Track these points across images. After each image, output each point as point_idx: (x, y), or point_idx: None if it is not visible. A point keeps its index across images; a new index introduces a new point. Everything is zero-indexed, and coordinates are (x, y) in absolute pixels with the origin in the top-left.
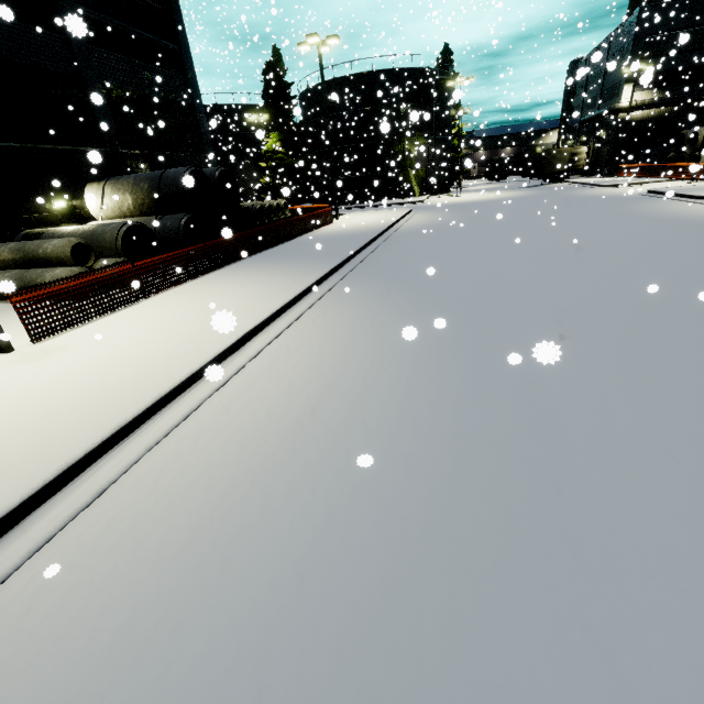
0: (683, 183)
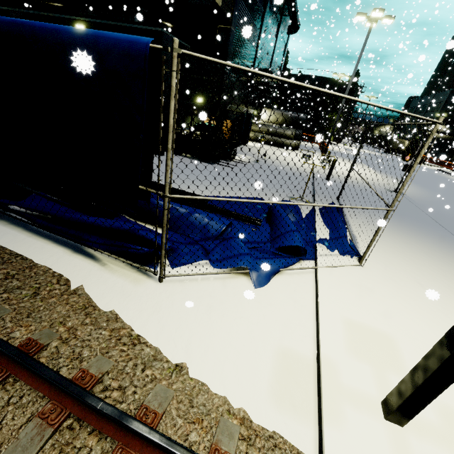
0: (449, 170)
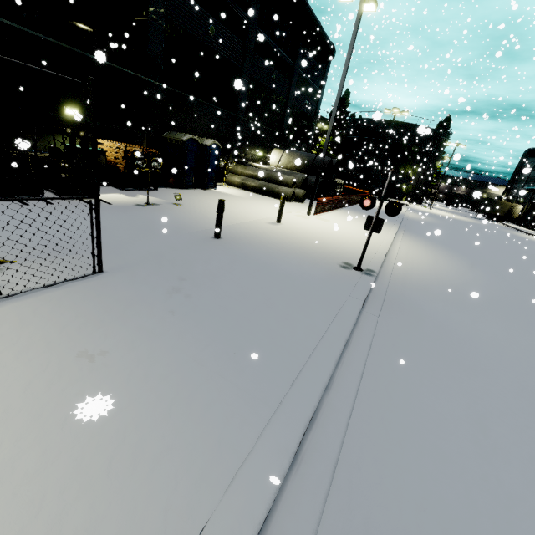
0: None
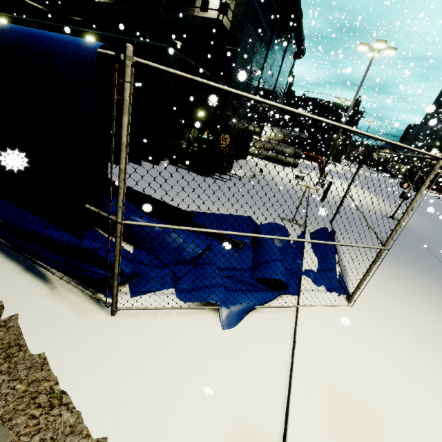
0: None
